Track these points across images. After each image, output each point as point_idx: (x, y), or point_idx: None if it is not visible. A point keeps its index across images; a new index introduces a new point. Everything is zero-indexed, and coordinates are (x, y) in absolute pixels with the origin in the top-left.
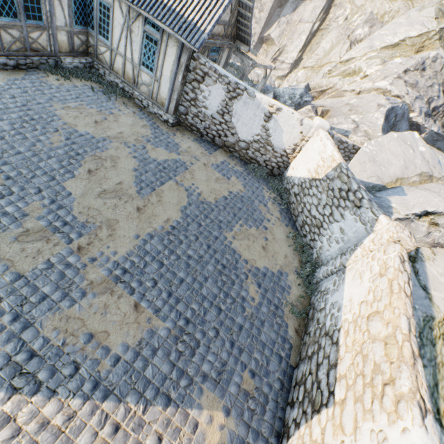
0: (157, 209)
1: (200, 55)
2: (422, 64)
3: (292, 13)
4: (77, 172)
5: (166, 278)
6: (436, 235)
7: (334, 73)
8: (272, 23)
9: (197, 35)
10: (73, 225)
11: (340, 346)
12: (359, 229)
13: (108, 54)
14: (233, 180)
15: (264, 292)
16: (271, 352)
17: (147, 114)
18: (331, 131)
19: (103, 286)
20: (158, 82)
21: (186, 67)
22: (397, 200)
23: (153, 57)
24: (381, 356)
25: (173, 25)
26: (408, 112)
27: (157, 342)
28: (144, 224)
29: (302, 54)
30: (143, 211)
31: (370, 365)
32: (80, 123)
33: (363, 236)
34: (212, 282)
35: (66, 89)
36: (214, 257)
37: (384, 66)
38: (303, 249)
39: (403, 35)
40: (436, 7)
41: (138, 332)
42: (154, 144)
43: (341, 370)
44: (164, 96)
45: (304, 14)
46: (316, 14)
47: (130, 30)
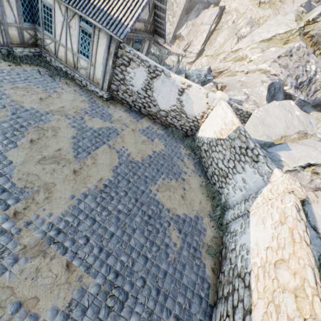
0: (91, 171)
1: (126, 45)
2: (290, 51)
3: (195, 18)
4: (19, 142)
5: (97, 234)
6: (317, 182)
7: (228, 59)
8: (182, 25)
9: (121, 28)
10: (11, 192)
11: (253, 291)
12: (257, 179)
13: (53, 45)
14: (156, 141)
15: (184, 236)
16: (192, 293)
17: (86, 92)
18: (229, 101)
19: (36, 249)
20: (93, 67)
21: (115, 54)
22: (285, 154)
23: (88, 47)
24: (294, 310)
25: (102, 21)
26: (283, 86)
27: (87, 301)
28: (79, 185)
29: (204, 46)
30: (79, 173)
31: (283, 317)
32: (27, 100)
33: (262, 186)
34: (139, 232)
35: (17, 72)
36: (141, 209)
37: (263, 54)
38: (214, 195)
39: (274, 32)
40: (295, 13)
41: (68, 293)
42: (91, 115)
43: (256, 317)
44: (98, 77)
45: (204, 19)
46: (213, 19)
47: (68, 26)
